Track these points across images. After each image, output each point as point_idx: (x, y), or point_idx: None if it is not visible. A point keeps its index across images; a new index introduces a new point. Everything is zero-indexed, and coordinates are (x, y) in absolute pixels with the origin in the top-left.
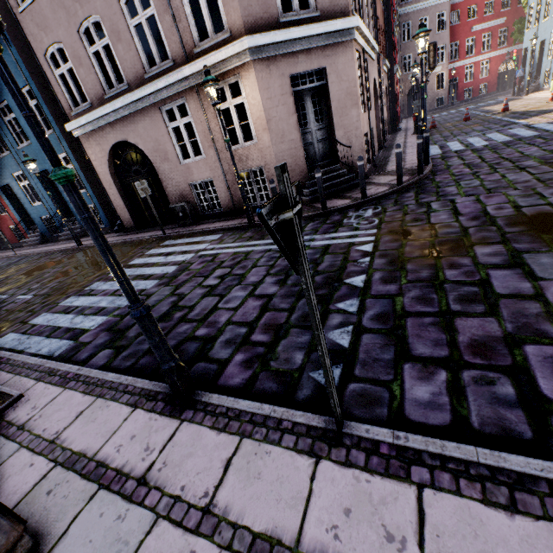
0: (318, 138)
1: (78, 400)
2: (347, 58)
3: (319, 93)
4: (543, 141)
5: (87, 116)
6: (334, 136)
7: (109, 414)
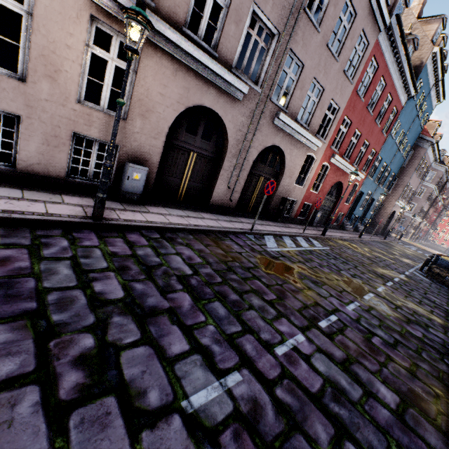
0: None
1: None
2: None
3: None
4: None
5: (401, 202)
6: None
7: None
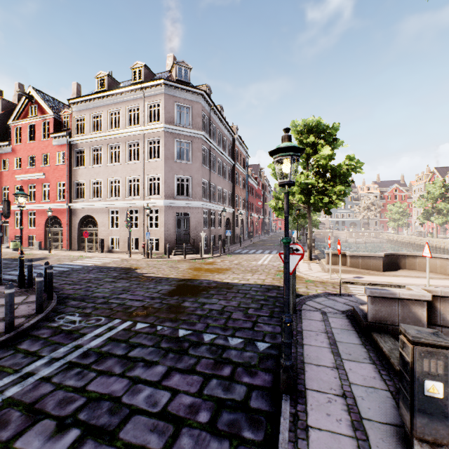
0: None
1: None
2: None
3: None
4: (86, 271)
5: None
6: None
7: None
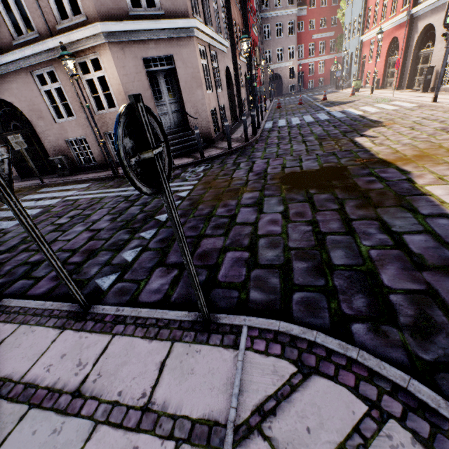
0: (172, 110)
1: None
2: (190, 50)
3: (170, 75)
4: (328, 124)
5: None
6: (185, 109)
7: None
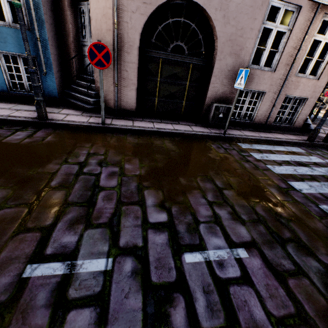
0: None
1: None
2: None
3: None
4: None
5: None
6: None
7: None
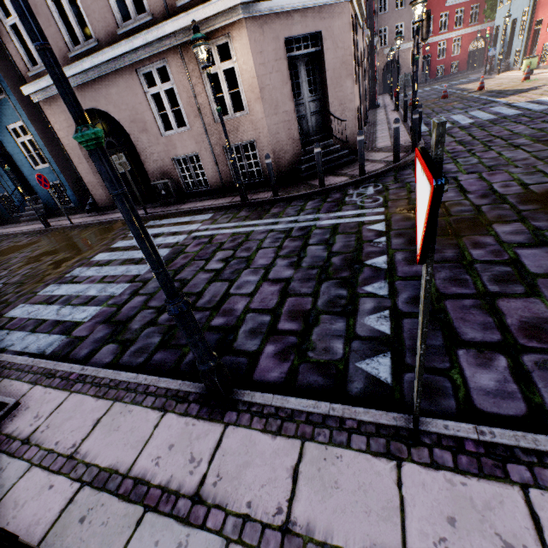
0: (311, 111)
1: (90, 405)
2: (344, 22)
3: (313, 61)
4: (529, 119)
5: (49, 77)
6: (328, 109)
7: (134, 420)
